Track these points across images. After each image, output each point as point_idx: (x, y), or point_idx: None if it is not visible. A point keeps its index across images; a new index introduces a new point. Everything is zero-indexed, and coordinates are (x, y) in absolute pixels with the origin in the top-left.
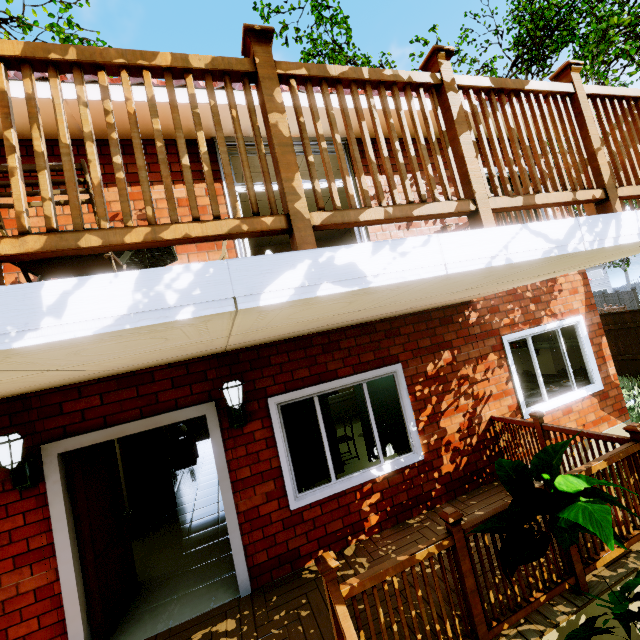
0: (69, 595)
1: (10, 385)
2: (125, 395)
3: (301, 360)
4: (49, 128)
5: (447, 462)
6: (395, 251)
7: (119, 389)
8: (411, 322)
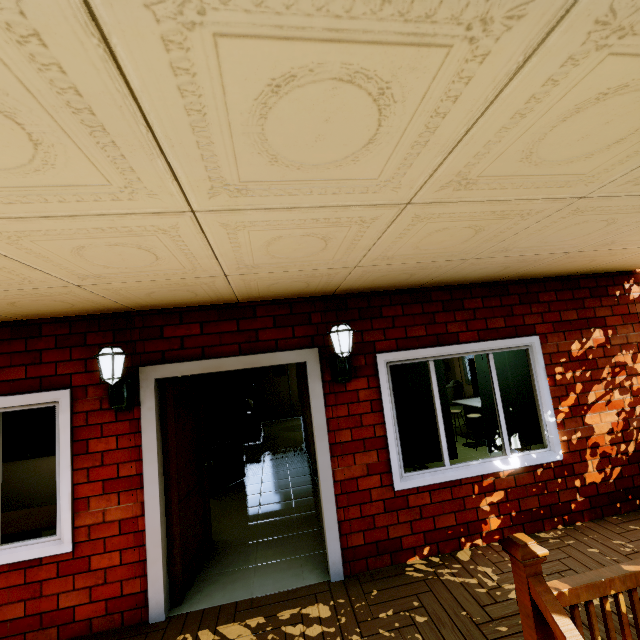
0: (152, 534)
1: (132, 256)
2: (225, 327)
3: (417, 316)
4: None
5: (593, 469)
6: None
7: (219, 320)
8: (553, 288)
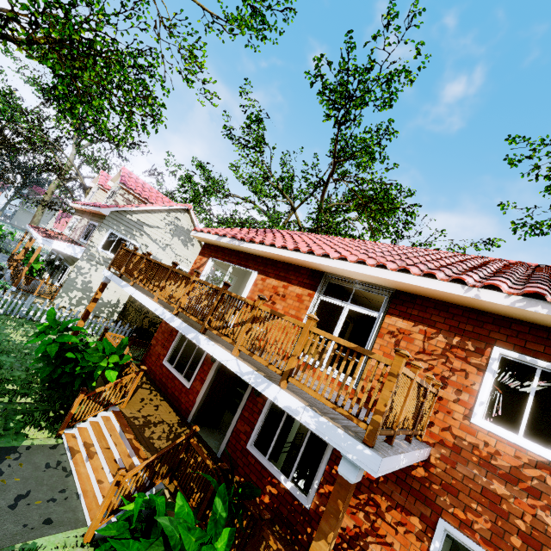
0: (199, 399)
1: None
2: None
3: None
4: (277, 258)
5: None
6: (208, 342)
7: None
8: None
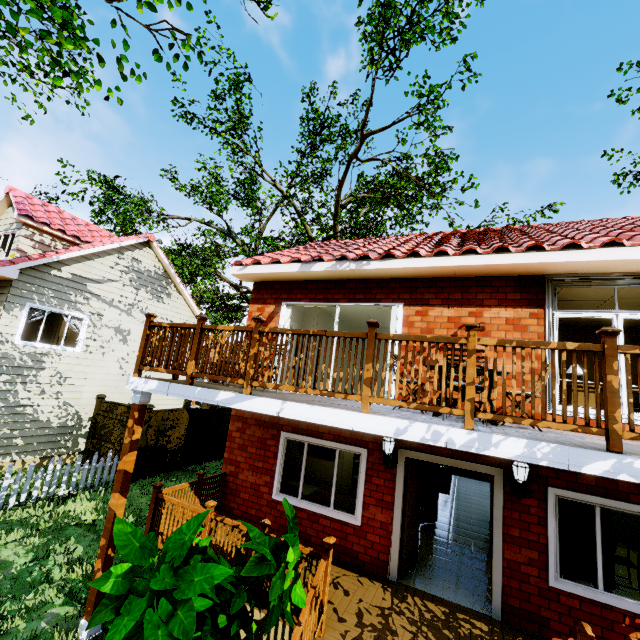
0: (395, 536)
1: None
2: None
3: None
4: (439, 274)
5: None
6: None
7: None
8: None
